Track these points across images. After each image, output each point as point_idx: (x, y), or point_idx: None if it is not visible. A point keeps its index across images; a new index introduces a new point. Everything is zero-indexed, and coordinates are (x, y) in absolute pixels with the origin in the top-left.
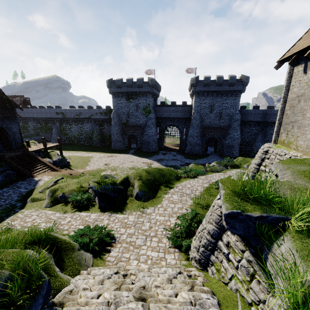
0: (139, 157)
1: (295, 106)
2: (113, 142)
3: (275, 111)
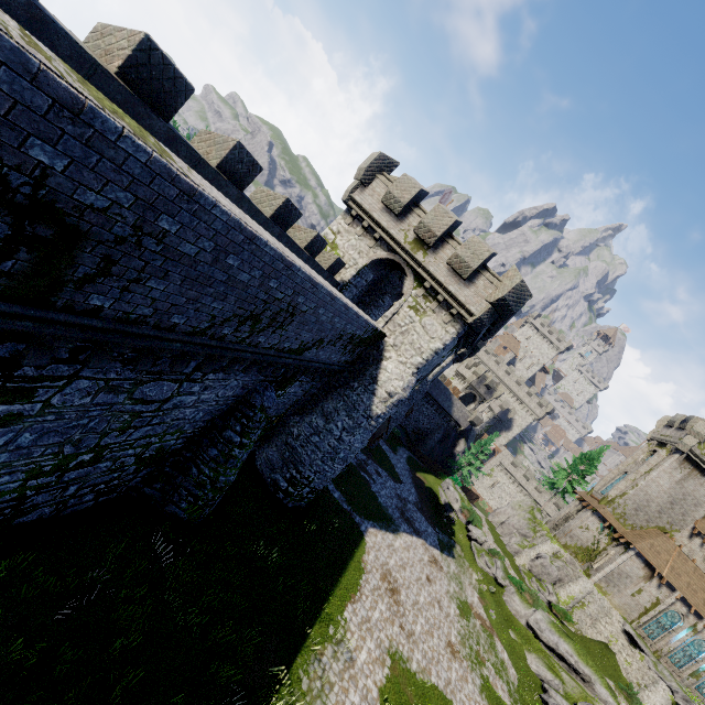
0: (392, 532)
1: (622, 577)
2: (316, 483)
3: (442, 385)
